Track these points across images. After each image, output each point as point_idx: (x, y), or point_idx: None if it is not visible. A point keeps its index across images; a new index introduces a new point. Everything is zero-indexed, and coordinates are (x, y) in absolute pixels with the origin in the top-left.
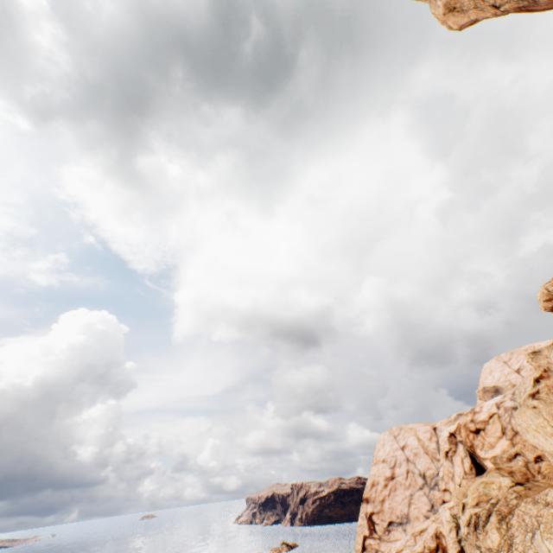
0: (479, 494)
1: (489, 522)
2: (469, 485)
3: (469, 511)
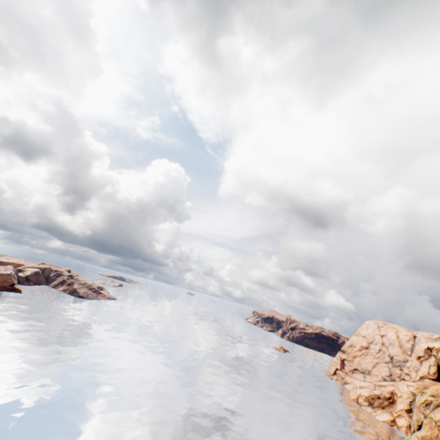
0: (437, 393)
1: (437, 408)
2: (430, 383)
3: (426, 397)
